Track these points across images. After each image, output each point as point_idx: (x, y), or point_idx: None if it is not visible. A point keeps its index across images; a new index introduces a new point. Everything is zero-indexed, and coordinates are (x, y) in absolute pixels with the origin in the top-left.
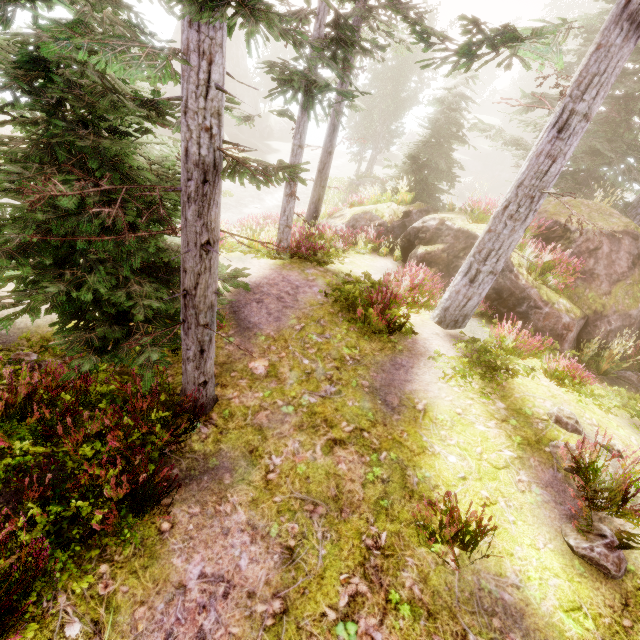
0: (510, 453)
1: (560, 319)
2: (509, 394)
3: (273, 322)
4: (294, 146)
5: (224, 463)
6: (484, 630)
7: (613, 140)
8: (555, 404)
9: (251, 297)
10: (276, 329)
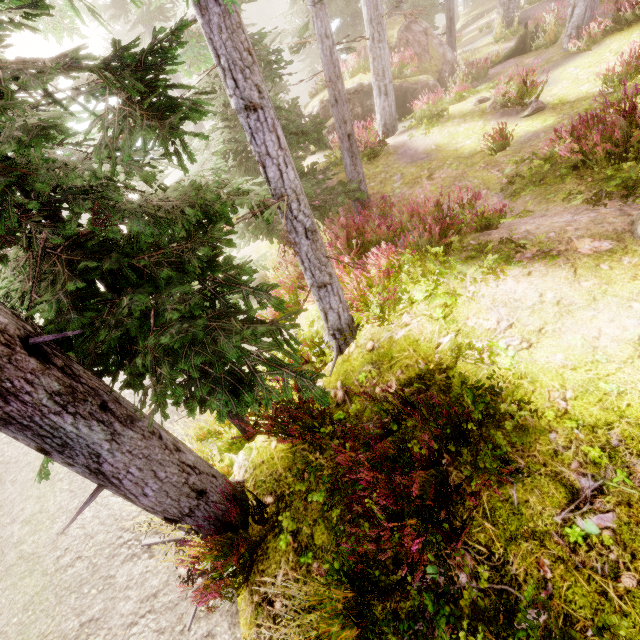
0: (480, 122)
1: (429, 85)
2: (453, 116)
3: None
4: None
5: None
6: (533, 141)
7: None
8: (471, 103)
9: None
10: None
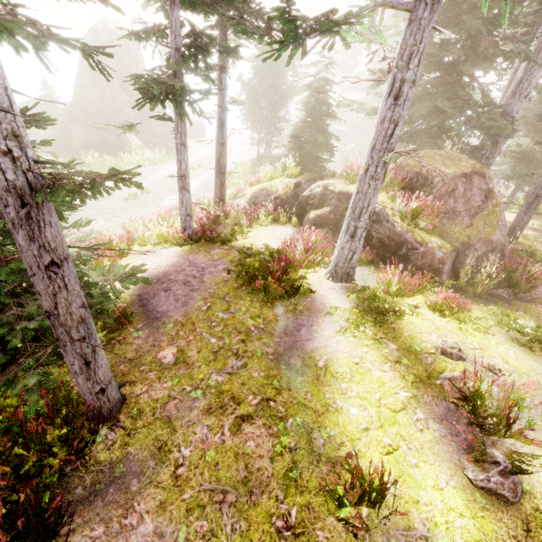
0: (405, 394)
1: (435, 255)
2: (399, 335)
3: (181, 307)
4: (177, 145)
5: (132, 468)
6: None
7: (452, 98)
8: (440, 336)
9: (159, 287)
10: (184, 314)
